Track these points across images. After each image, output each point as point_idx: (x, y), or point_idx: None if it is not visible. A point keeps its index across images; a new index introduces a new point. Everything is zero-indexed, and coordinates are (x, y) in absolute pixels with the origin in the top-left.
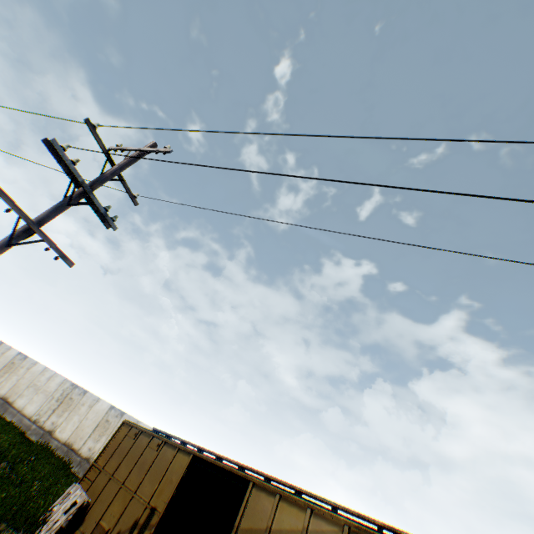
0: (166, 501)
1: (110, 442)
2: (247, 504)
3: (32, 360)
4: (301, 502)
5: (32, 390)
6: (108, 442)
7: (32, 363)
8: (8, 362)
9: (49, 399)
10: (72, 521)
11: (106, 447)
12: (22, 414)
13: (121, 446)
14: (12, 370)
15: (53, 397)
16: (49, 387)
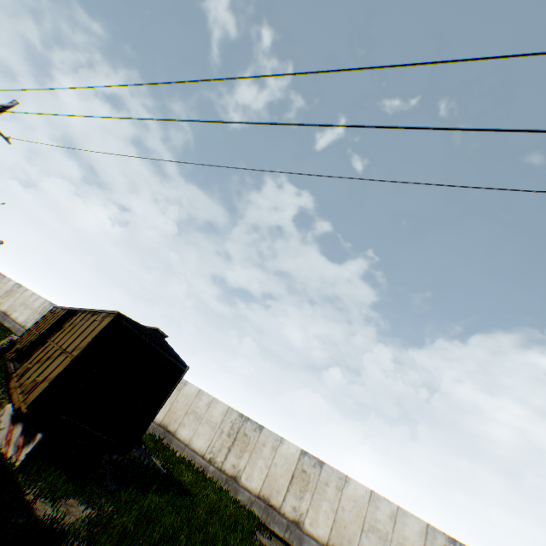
0: (46, 330)
1: (43, 318)
2: (73, 319)
3: (26, 287)
4: (88, 310)
5: (24, 307)
6: (42, 318)
7: (25, 290)
8: (9, 289)
9: (34, 313)
10: (7, 348)
11: (40, 320)
12: (16, 322)
13: (46, 318)
14: (12, 294)
15: (37, 312)
16: (35, 305)
